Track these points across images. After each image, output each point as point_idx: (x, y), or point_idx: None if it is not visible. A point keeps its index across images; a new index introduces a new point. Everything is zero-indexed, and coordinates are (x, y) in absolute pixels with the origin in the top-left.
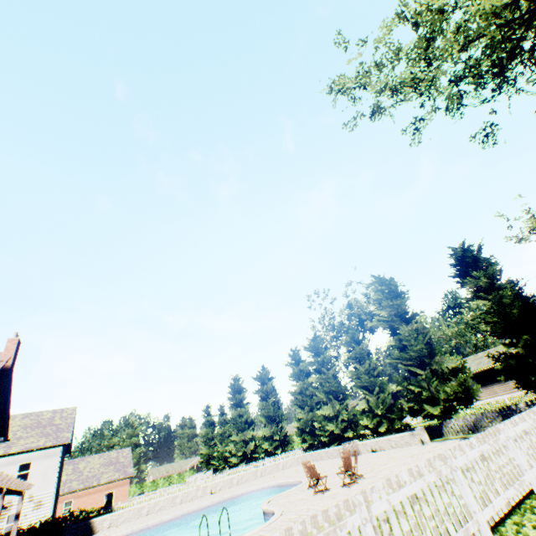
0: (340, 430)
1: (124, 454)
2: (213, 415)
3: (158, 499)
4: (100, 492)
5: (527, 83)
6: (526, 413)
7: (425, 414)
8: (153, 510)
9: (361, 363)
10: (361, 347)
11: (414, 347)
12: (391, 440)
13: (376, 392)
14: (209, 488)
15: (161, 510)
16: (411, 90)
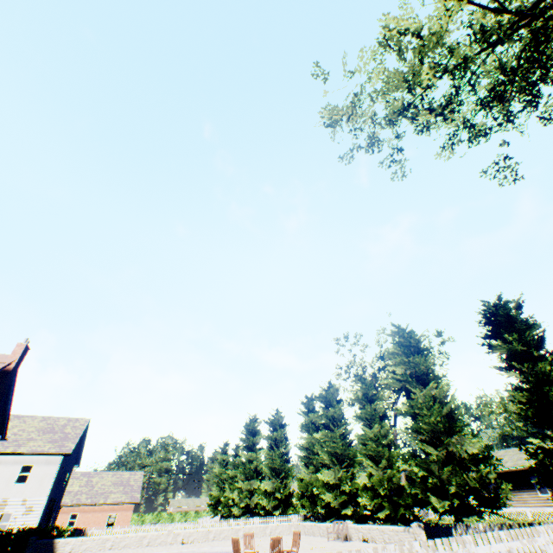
0: (339, 503)
1: (136, 477)
2: (231, 455)
3: (125, 535)
4: (104, 512)
5: (546, 108)
6: (446, 540)
7: (437, 509)
8: (117, 545)
9: (372, 426)
10: (373, 407)
11: (425, 418)
12: (384, 532)
13: (384, 465)
14: (181, 536)
15: (125, 548)
16: (408, 120)
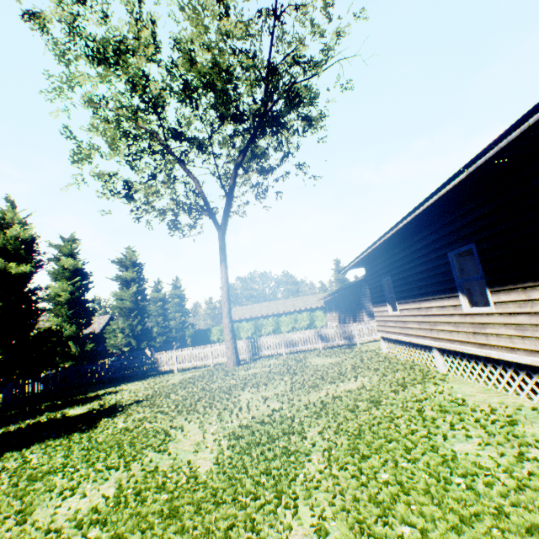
0: None
1: (101, 321)
2: (184, 289)
3: None
4: None
5: None
6: None
7: None
8: None
9: None
10: None
11: None
12: None
13: None
14: None
15: None
16: None
